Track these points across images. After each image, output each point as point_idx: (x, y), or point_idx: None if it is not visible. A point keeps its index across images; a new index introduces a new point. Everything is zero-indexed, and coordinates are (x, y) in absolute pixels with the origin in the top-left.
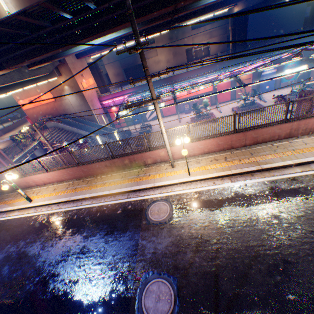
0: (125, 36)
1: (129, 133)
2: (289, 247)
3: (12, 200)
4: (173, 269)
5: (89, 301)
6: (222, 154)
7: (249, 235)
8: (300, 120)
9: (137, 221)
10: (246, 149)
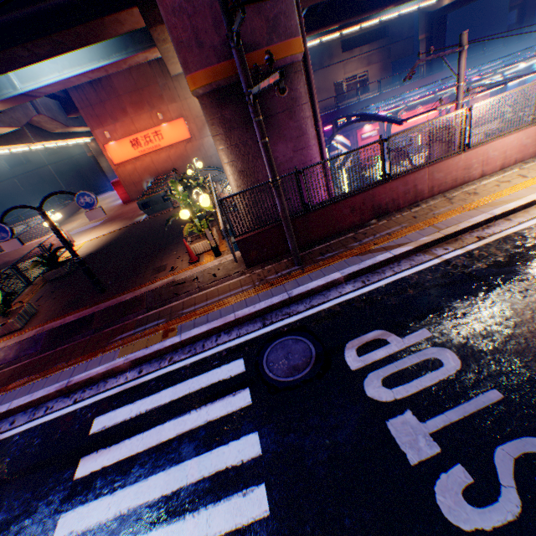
0: None
1: None
2: None
3: (467, 204)
4: None
5: None
6: None
7: None
8: None
9: None
10: None
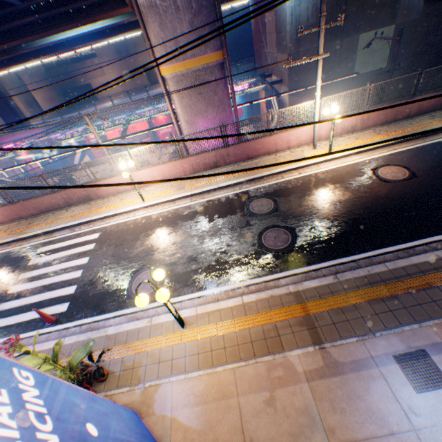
0: None
1: None
2: None
3: None
4: None
5: None
6: (11, 225)
7: None
8: (66, 191)
9: None
10: (33, 219)
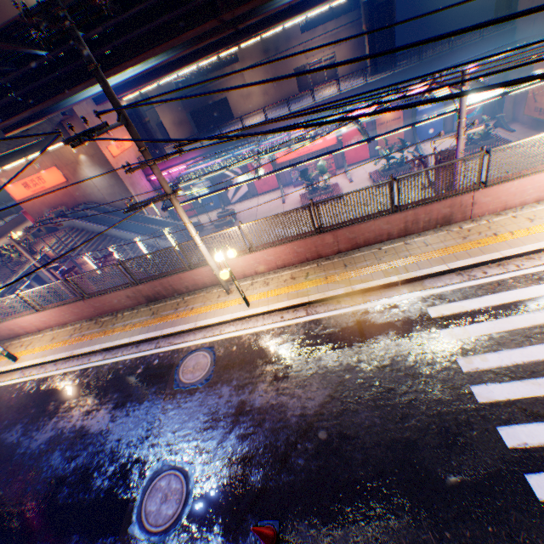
0: (161, 66)
1: (200, 227)
2: (354, 415)
3: None
4: (194, 456)
5: (75, 507)
6: (304, 268)
7: (307, 399)
8: (416, 208)
9: (161, 385)
10: (340, 258)
